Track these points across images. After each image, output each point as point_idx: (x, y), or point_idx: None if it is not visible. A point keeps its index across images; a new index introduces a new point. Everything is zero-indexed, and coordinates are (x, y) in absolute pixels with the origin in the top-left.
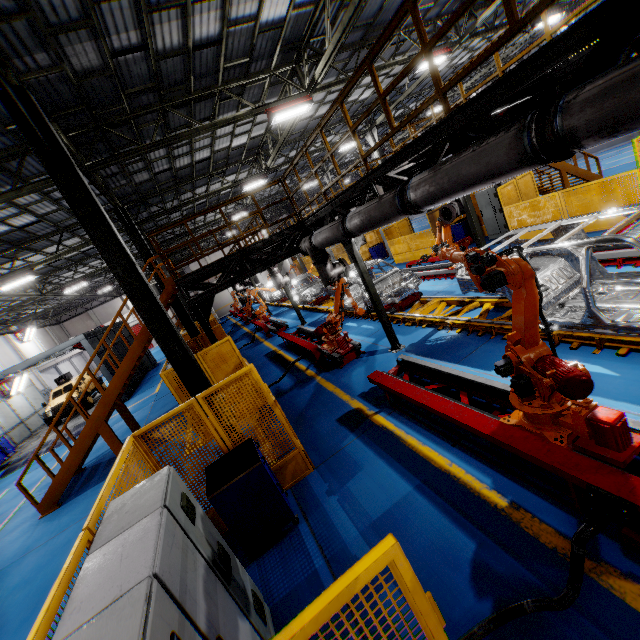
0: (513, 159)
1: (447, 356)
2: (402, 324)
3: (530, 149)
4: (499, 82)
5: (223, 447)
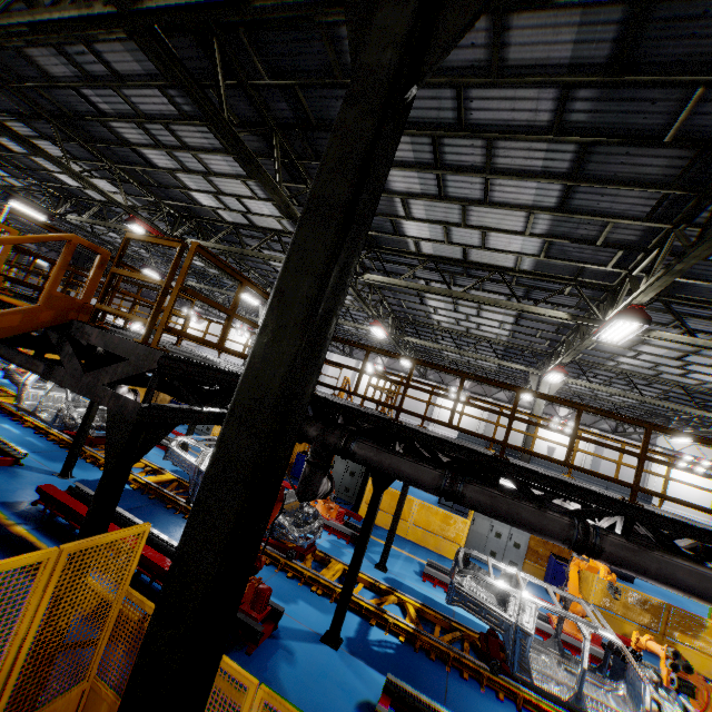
0: None
1: (421, 687)
2: (304, 584)
3: None
4: (688, 526)
5: None
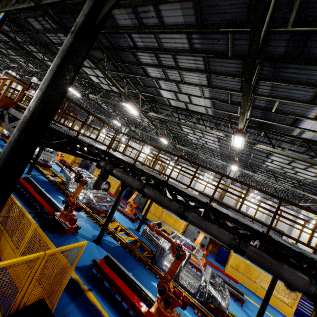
0: (227, 242)
1: (124, 264)
2: (99, 225)
3: (233, 245)
4: (227, 215)
5: (18, 302)
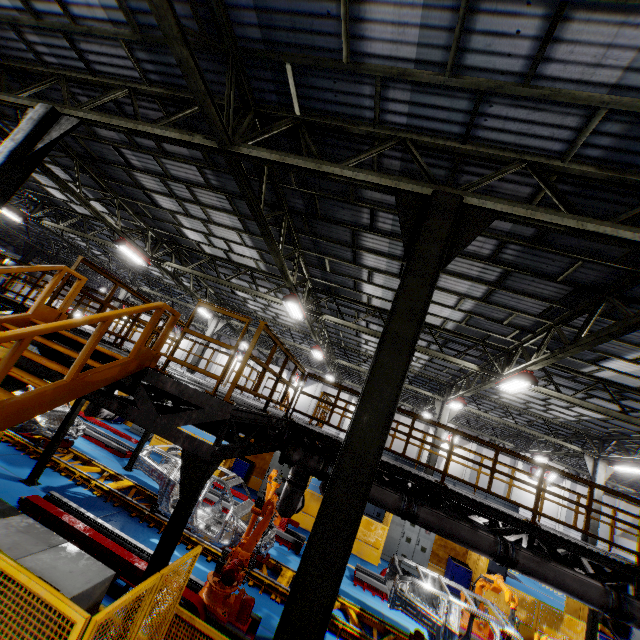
0: (599, 601)
1: None
2: (264, 592)
3: (610, 605)
4: (570, 542)
5: None
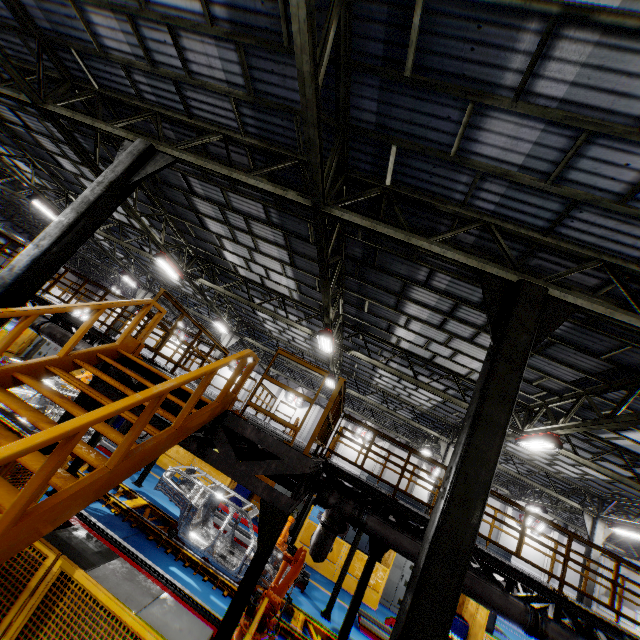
0: None
1: None
2: (280, 635)
3: None
4: (595, 616)
5: None
